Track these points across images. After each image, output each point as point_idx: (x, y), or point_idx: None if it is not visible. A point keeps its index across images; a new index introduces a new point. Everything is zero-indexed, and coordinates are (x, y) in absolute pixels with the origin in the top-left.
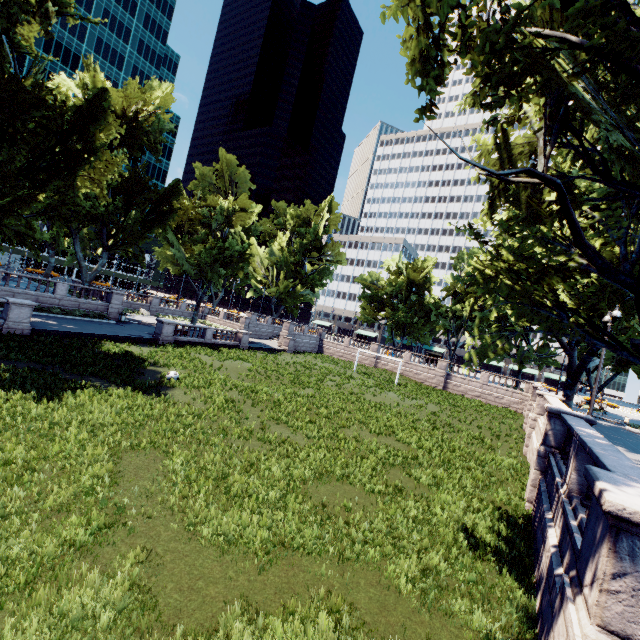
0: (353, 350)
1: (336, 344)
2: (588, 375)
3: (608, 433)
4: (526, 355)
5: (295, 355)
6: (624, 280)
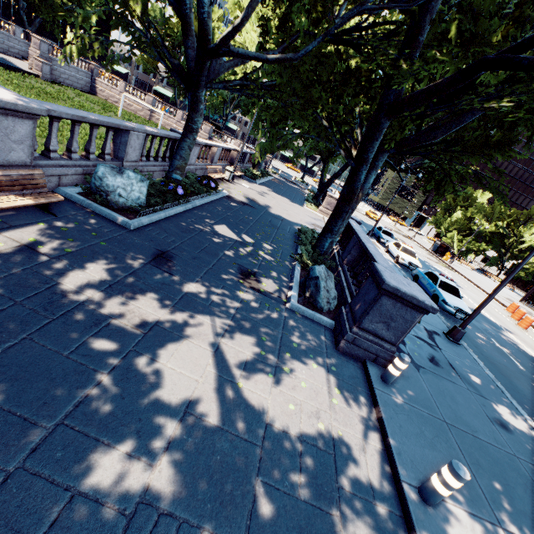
0: (129, 98)
1: (111, 87)
2: (307, 158)
3: (281, 187)
4: (111, 60)
5: (51, 85)
6: (173, 3)
